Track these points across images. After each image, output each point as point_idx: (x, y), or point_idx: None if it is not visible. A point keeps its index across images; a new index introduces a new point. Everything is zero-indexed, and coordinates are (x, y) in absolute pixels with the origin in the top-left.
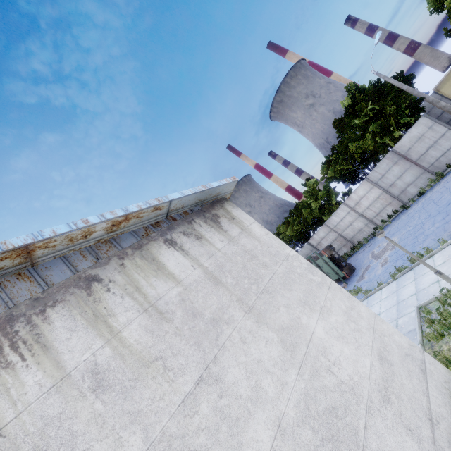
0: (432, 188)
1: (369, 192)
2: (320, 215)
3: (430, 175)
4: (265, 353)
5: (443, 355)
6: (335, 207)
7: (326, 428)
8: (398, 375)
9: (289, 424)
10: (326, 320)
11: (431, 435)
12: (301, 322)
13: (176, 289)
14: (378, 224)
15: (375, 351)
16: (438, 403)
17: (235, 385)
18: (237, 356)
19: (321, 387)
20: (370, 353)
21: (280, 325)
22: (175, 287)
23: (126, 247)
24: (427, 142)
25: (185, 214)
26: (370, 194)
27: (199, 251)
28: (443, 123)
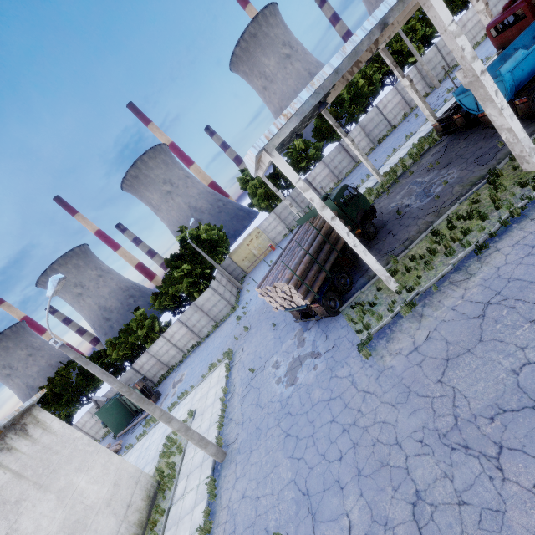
0: (213, 333)
1: (180, 329)
2: (144, 343)
3: (214, 322)
4: (46, 507)
5: (158, 467)
6: (157, 335)
7: (72, 529)
8: (121, 490)
9: (53, 534)
10: (89, 474)
11: (126, 512)
12: (73, 482)
13: None
14: (186, 352)
15: (113, 482)
16: (137, 496)
17: (26, 529)
18: (29, 515)
19: (75, 512)
20: (110, 484)
21: (59, 488)
22: None
23: None
24: (212, 303)
25: None
26: (181, 330)
27: (10, 460)
28: (219, 294)
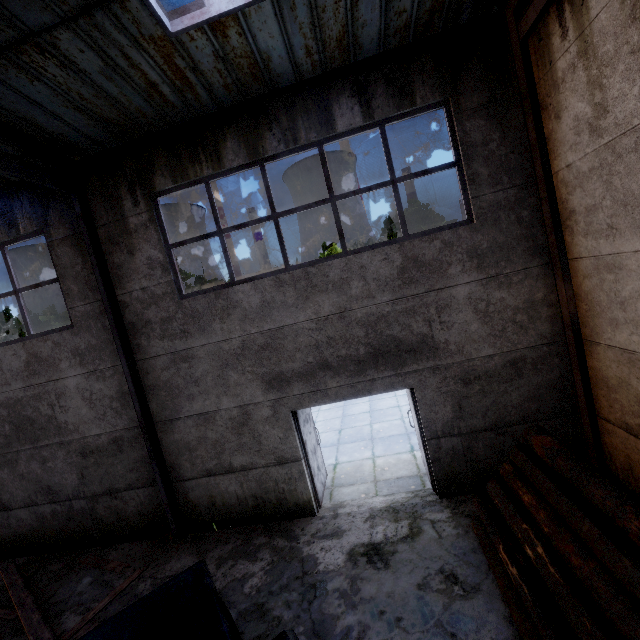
0: None
1: None
2: None
3: None
4: None
5: None
6: None
7: None
8: None
9: None
10: None
11: None
12: None
13: None
14: None
15: None
16: None
17: None
18: None
19: None
20: None
21: None
22: None
23: None
24: None
25: None
26: None
27: None
28: None
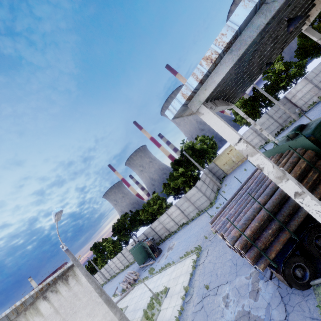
0: (196, 219)
1: (176, 210)
2: (156, 214)
3: (198, 210)
4: None
5: None
6: (164, 210)
7: None
8: None
9: None
10: (94, 320)
11: None
12: None
13: (42, 319)
14: (179, 225)
15: None
16: None
17: None
18: None
19: None
20: None
21: None
22: (42, 319)
23: (28, 305)
24: (196, 197)
25: (54, 279)
26: (176, 211)
27: (55, 299)
28: (201, 192)
